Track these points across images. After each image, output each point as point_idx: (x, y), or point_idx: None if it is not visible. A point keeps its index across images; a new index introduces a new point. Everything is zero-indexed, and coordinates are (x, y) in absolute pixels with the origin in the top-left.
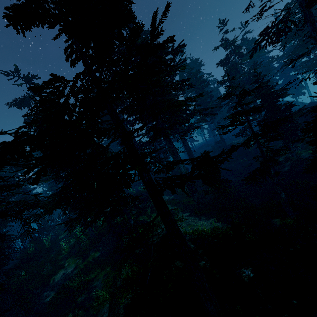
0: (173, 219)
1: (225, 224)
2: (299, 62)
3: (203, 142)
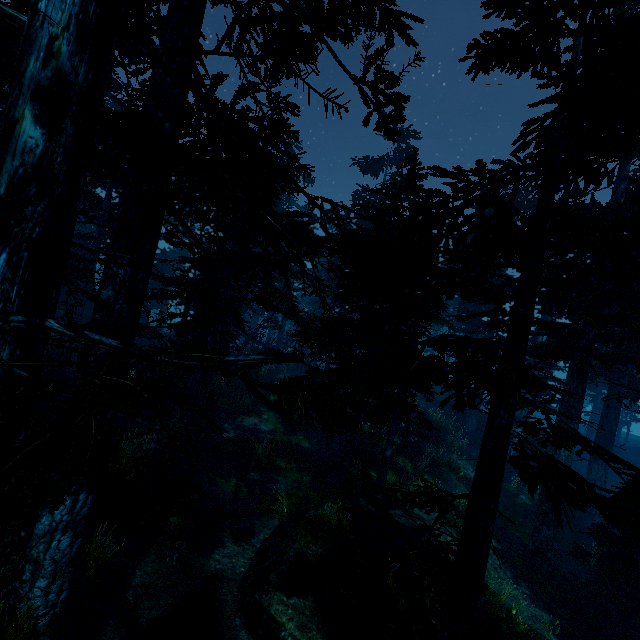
0: (490, 530)
1: None
2: None
3: None
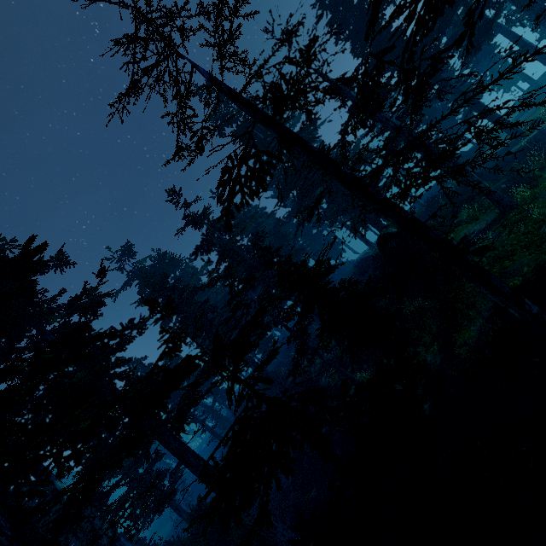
0: None
1: None
2: (314, 217)
3: None
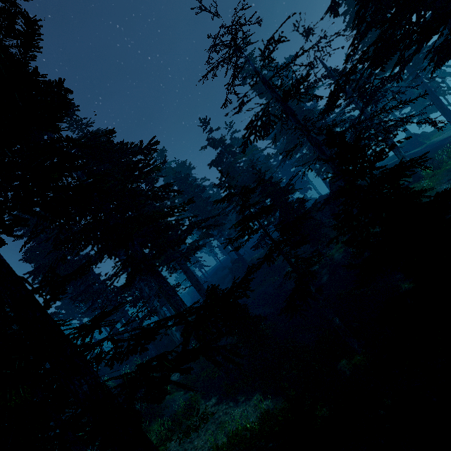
0: None
1: (277, 399)
2: (295, 159)
3: (217, 264)
